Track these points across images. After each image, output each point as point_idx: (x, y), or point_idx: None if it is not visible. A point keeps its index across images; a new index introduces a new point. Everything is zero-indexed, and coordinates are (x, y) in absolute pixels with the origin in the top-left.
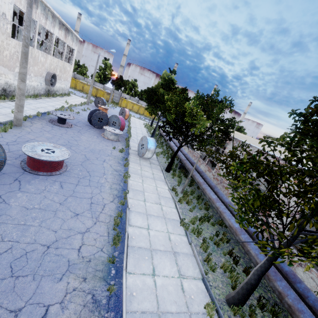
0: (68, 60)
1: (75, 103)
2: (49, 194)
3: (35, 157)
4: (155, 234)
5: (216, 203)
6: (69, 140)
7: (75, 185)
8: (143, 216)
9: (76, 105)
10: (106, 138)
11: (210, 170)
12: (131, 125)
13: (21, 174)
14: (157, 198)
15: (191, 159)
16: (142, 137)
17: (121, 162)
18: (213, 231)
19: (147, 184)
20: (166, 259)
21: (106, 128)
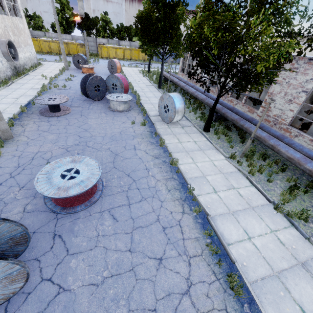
0: (15, 13)
1: (53, 73)
2: (107, 241)
3: (61, 196)
4: (262, 242)
5: (306, 165)
6: (78, 133)
7: (128, 207)
8: (231, 220)
9: (56, 76)
10: (115, 111)
11: (252, 111)
12: (128, 79)
13: (55, 221)
14: (224, 179)
15: (227, 104)
16: (161, 97)
17: (153, 140)
18: (311, 201)
19: (199, 161)
20: (301, 281)
21: (110, 98)
